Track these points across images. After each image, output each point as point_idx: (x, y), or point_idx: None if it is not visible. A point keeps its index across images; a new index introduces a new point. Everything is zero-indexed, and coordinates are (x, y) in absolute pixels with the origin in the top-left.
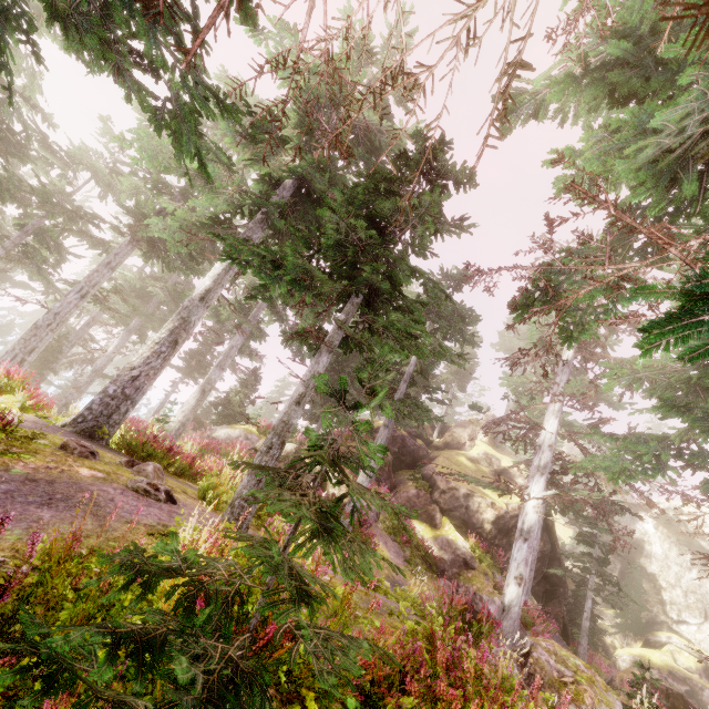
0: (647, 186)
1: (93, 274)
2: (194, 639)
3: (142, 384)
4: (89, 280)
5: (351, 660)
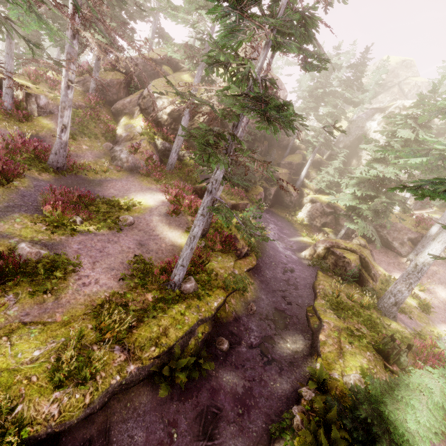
0: None
1: None
2: None
3: None
4: None
5: None
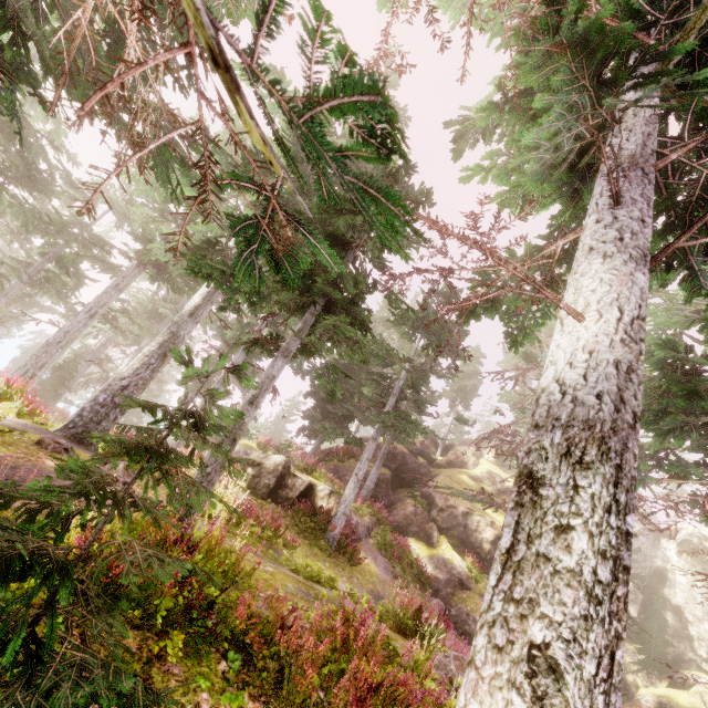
0: (553, 197)
1: (102, 295)
2: (20, 535)
3: (131, 394)
4: (98, 301)
5: (165, 572)
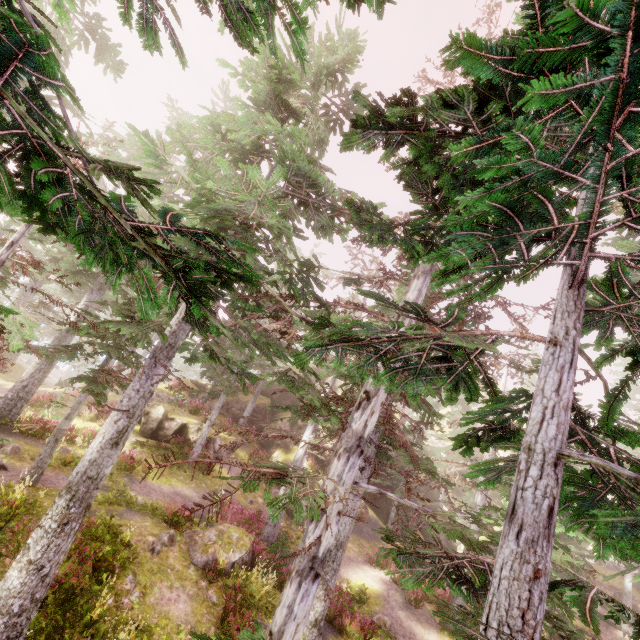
0: None
1: (20, 297)
2: None
3: (31, 389)
4: (18, 302)
5: None
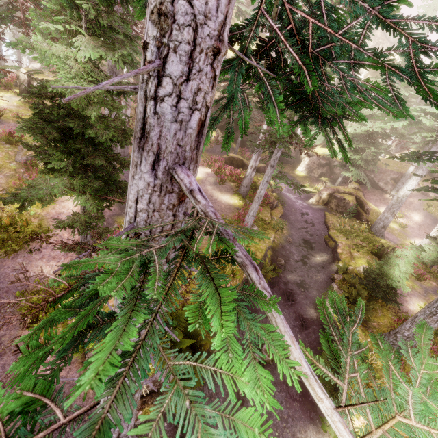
0: None
1: None
2: None
3: None
4: None
5: None
